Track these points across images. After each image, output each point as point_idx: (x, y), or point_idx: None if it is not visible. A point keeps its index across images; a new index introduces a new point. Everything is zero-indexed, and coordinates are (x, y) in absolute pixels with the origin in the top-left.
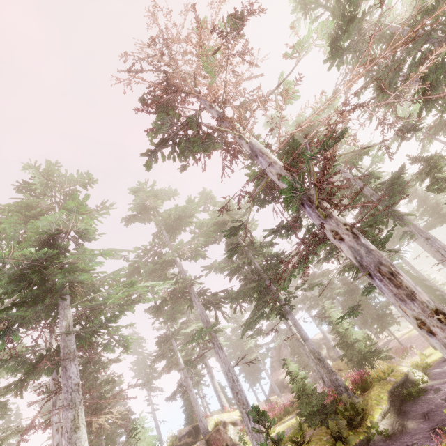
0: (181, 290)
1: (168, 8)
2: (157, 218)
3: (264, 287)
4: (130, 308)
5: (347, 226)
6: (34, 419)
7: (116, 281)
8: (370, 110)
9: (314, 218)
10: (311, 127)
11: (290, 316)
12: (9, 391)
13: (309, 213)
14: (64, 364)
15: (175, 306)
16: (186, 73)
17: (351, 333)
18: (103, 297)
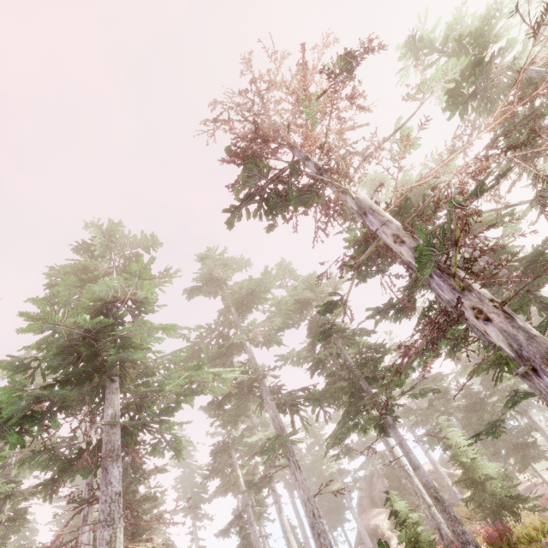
0: (250, 384)
1: (274, 49)
2: (225, 291)
3: (357, 388)
4: (189, 400)
5: (495, 303)
6: (58, 537)
7: (174, 363)
8: (517, 159)
9: (446, 291)
10: (421, 189)
11: (394, 431)
12: (38, 493)
13: (438, 285)
14: (105, 464)
15: (240, 405)
16: (275, 125)
17: (480, 466)
18: (159, 382)
